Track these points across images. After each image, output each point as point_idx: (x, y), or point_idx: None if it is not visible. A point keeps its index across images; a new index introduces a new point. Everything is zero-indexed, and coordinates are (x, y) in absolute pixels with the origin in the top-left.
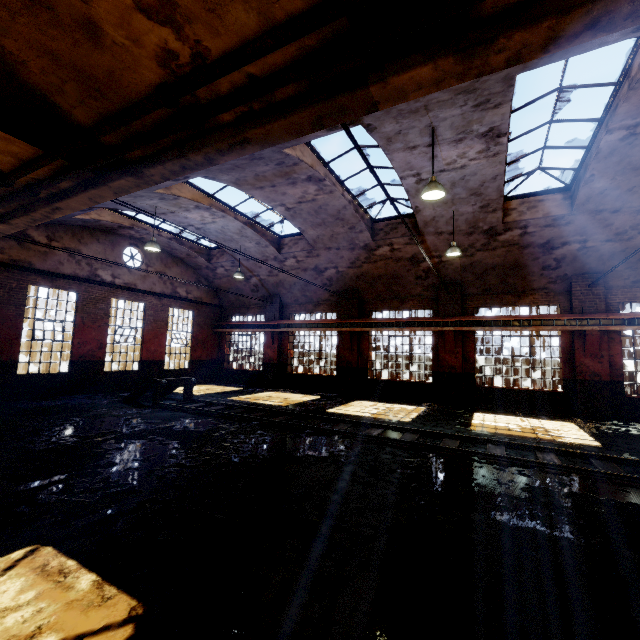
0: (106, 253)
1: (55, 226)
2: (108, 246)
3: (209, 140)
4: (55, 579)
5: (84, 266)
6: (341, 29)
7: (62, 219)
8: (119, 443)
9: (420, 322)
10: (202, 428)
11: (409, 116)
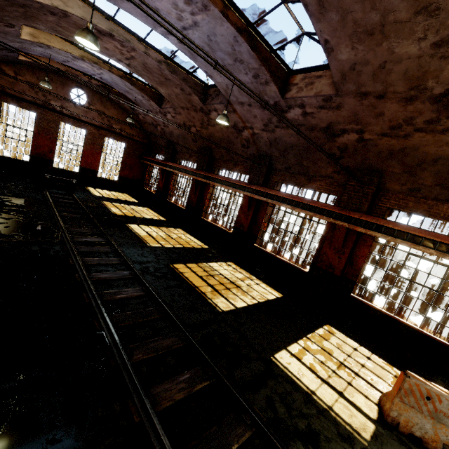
0: (57, 90)
1: (20, 65)
2: (59, 85)
3: None
4: None
5: (41, 96)
6: None
7: (15, 59)
8: None
9: (233, 183)
10: (13, 204)
11: None
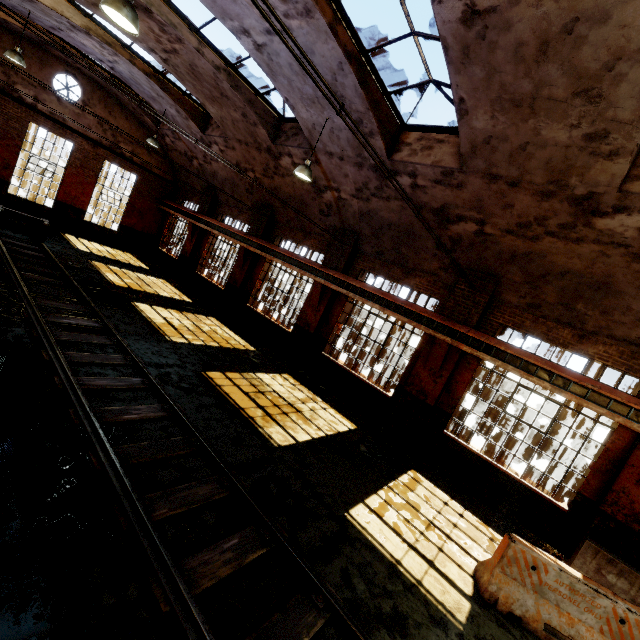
0: (31, 70)
1: None
2: (35, 63)
3: None
4: None
5: None
6: None
7: None
8: None
9: (302, 263)
10: None
11: None
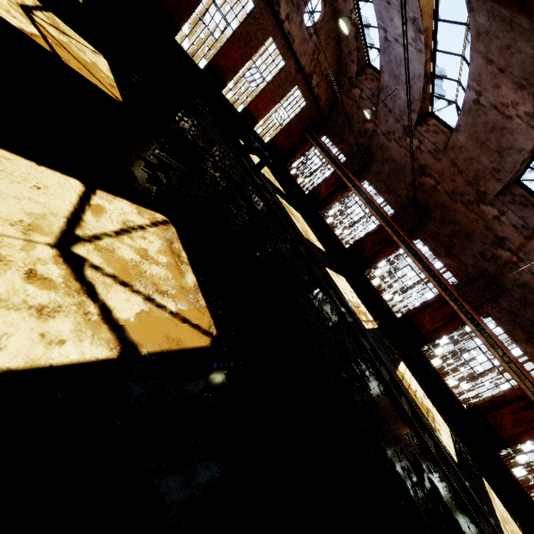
0: None
1: None
2: None
3: None
4: (176, 260)
5: None
6: None
7: None
8: (214, 171)
9: (441, 281)
10: (259, 207)
11: None
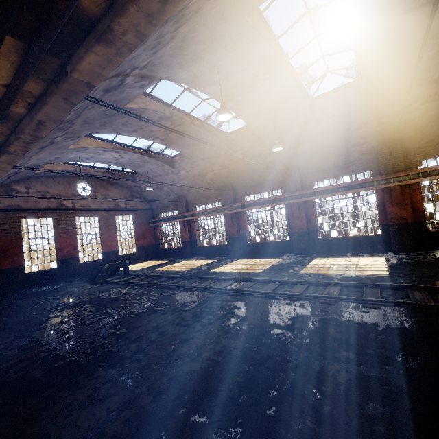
0: (66, 190)
1: (29, 179)
2: (66, 185)
3: (22, 126)
4: None
5: (53, 201)
6: (21, 46)
7: (29, 175)
8: (60, 312)
9: (274, 199)
10: (118, 295)
11: (191, 64)
